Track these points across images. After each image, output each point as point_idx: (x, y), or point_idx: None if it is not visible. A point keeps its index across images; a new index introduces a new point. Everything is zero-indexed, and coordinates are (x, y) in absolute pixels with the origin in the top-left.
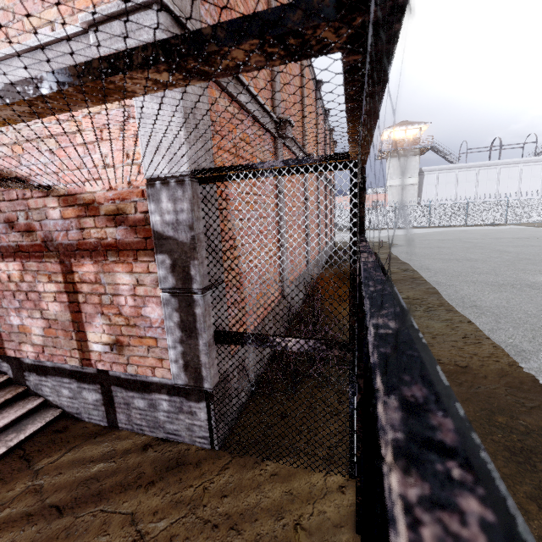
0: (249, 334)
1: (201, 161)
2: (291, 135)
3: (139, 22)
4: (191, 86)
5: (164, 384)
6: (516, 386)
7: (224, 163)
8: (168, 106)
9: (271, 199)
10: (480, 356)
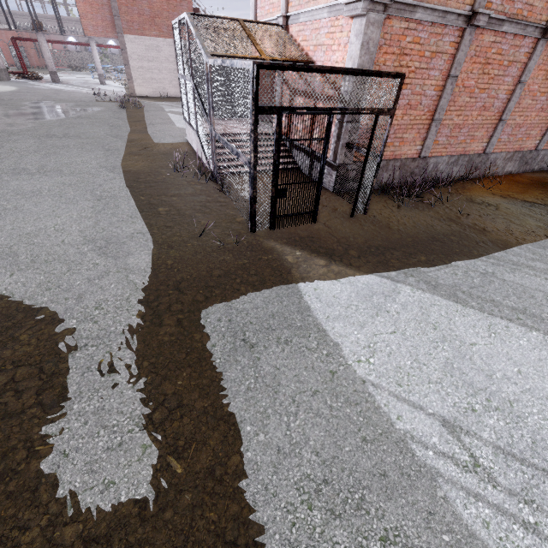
0: (355, 145)
1: (365, 64)
2: (485, 24)
3: (357, 6)
4: (371, 29)
5: (328, 162)
6: (495, 243)
7: (386, 61)
8: (358, 41)
9: (435, 81)
10: (513, 235)
